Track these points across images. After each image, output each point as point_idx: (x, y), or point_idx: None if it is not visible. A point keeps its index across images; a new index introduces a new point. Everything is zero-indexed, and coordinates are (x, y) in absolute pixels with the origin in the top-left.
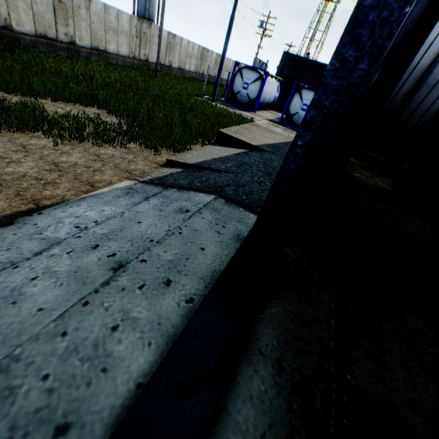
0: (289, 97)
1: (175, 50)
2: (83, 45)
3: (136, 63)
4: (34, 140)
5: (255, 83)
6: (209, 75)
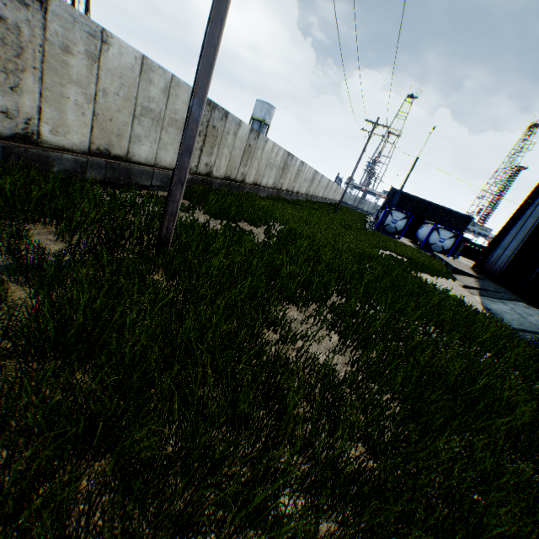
0: (429, 232)
1: (319, 184)
2: (294, 191)
3: (305, 197)
4: (426, 277)
5: (402, 220)
6: (325, 197)
